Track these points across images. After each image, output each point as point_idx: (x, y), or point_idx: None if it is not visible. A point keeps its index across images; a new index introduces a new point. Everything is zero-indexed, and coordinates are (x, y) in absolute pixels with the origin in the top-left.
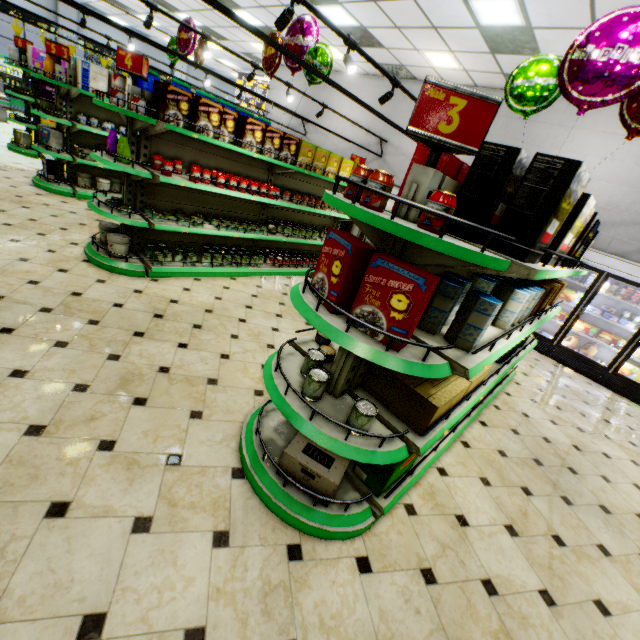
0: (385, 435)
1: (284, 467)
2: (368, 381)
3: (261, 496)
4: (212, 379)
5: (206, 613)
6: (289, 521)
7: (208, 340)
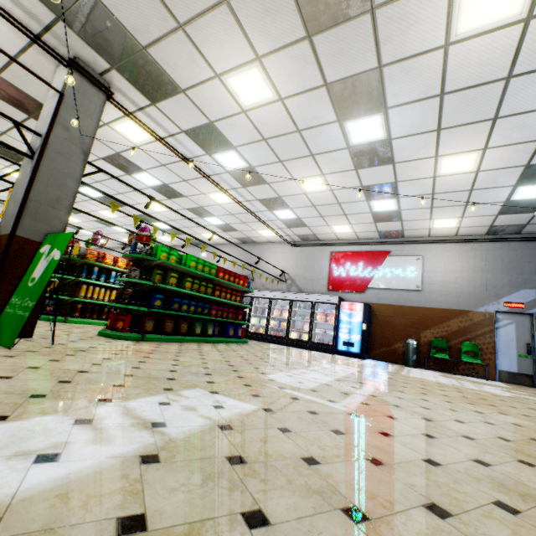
0: None
1: None
2: None
3: None
4: None
5: None
6: None
7: None
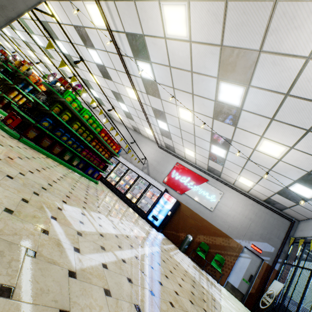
0: None
1: None
2: None
3: None
4: None
5: None
6: None
7: None
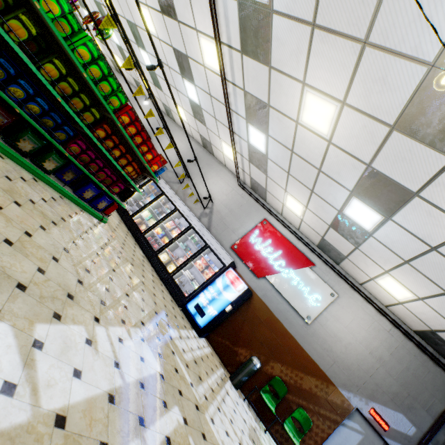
0: None
1: None
2: None
3: None
4: None
5: None
6: None
7: None
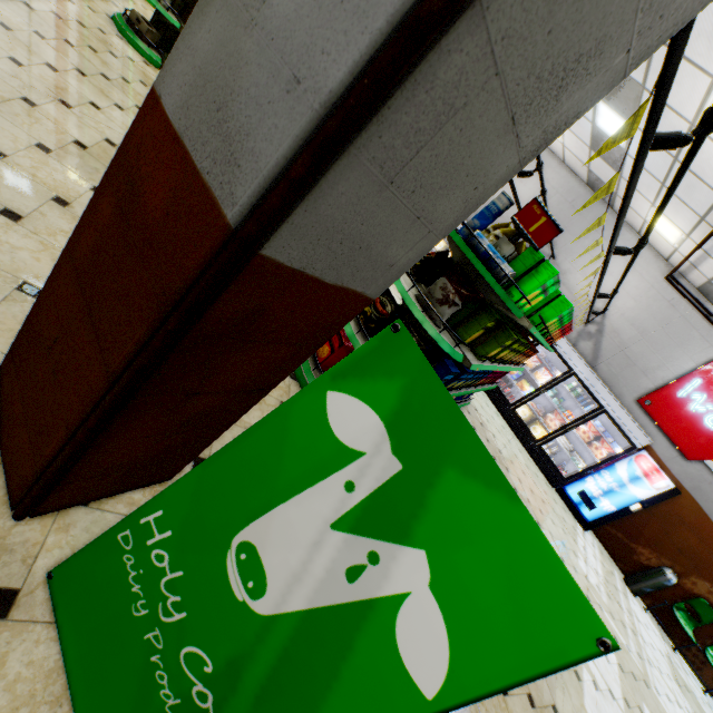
0: (170, 6)
1: (130, 18)
2: (183, 14)
3: (116, 24)
4: (116, 5)
5: (78, 5)
6: (123, 34)
7: (124, 2)
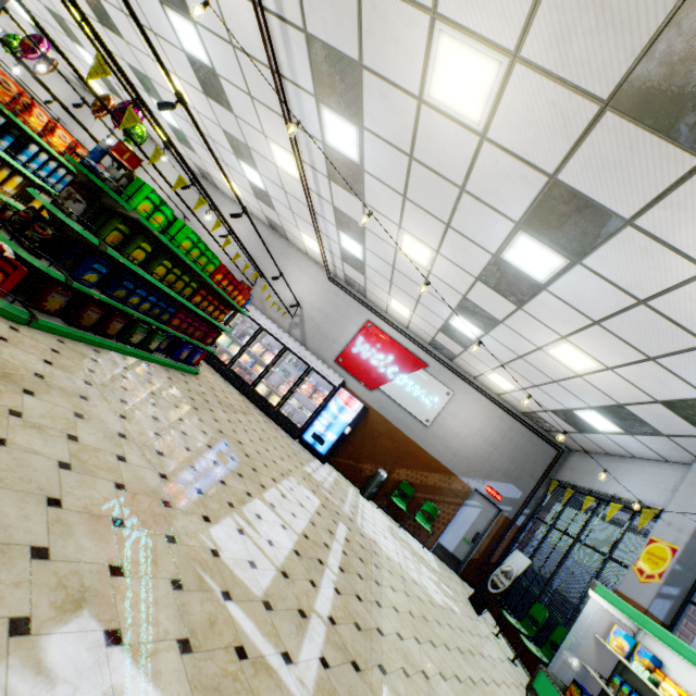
0: None
1: None
2: None
3: None
4: None
5: None
6: None
7: None
